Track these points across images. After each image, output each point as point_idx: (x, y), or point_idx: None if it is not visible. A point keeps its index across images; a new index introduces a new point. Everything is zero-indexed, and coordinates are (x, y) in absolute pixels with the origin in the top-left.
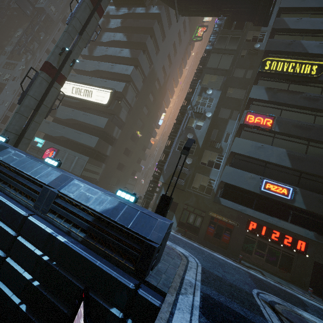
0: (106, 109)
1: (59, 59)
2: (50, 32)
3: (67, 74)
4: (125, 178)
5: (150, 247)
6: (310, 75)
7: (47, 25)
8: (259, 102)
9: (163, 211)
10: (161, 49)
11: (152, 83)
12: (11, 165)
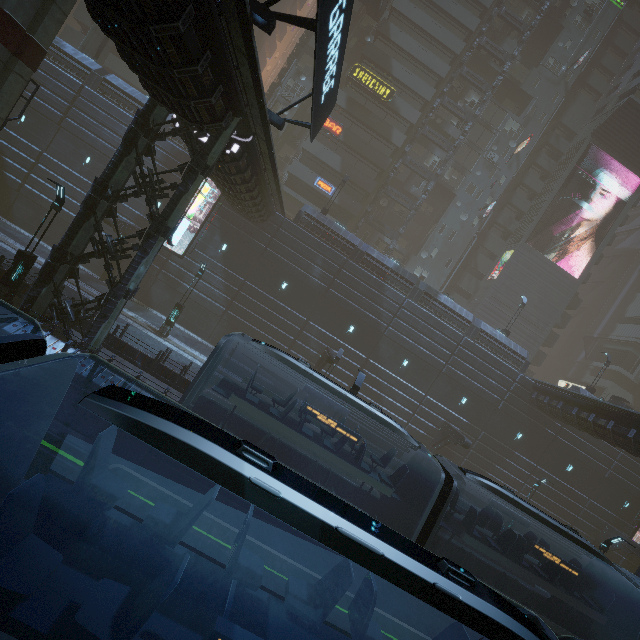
0: None
1: None
2: None
3: None
4: None
5: None
6: (382, 98)
7: None
8: (339, 109)
9: None
10: None
11: None
12: (127, 92)
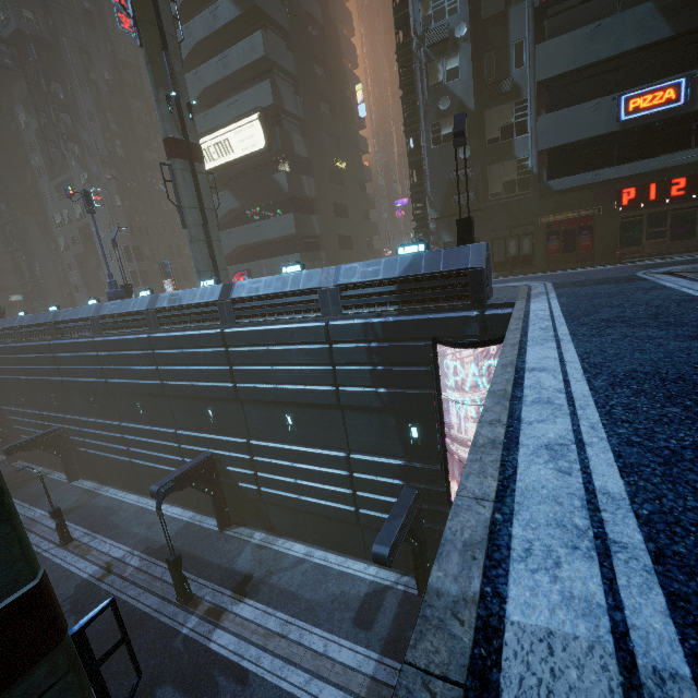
0: (269, 155)
1: (175, 121)
2: (63, 71)
3: (197, 139)
4: (362, 258)
5: (477, 273)
6: None
7: (48, 62)
8: None
9: (469, 240)
10: None
11: (304, 35)
12: (262, 294)
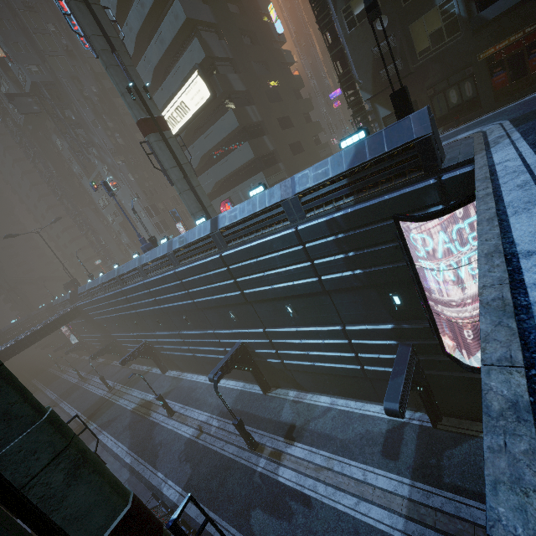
0: (216, 101)
1: (139, 105)
2: (68, 99)
3: (159, 112)
4: (314, 155)
5: (424, 142)
6: None
7: (57, 97)
8: None
9: (407, 111)
10: None
11: None
12: (239, 219)
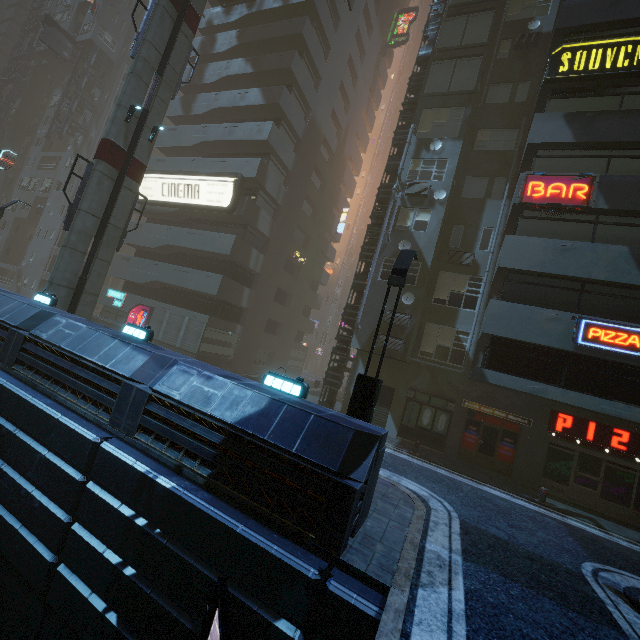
0: (230, 216)
1: (127, 131)
2: (110, 84)
3: (146, 159)
4: (284, 348)
5: (343, 490)
6: None
7: (103, 74)
8: (553, 150)
9: (364, 410)
10: (324, 76)
11: (313, 149)
12: (62, 347)
